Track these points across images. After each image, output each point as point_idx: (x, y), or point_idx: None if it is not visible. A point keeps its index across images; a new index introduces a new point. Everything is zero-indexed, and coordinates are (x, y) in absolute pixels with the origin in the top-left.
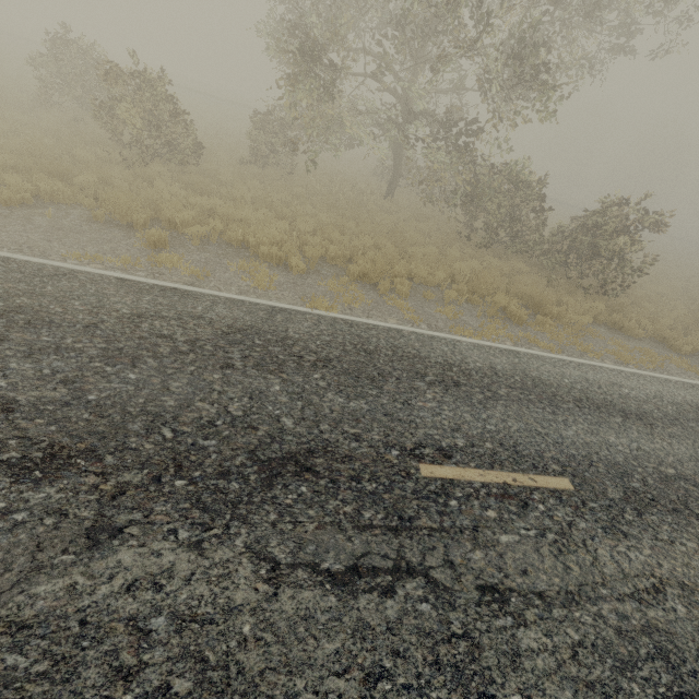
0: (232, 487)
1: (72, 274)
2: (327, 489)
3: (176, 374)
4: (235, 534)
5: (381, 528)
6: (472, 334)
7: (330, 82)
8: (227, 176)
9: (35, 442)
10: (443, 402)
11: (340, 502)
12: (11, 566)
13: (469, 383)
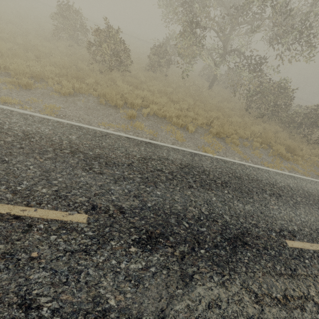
0: (222, 253)
1: (108, 135)
2: (257, 254)
3: (174, 191)
4: (234, 278)
5: (286, 274)
6: (272, 166)
7: (202, 37)
8: (143, 78)
9: (140, 230)
10: (279, 205)
11: (265, 261)
12: (161, 295)
13: (284, 195)
